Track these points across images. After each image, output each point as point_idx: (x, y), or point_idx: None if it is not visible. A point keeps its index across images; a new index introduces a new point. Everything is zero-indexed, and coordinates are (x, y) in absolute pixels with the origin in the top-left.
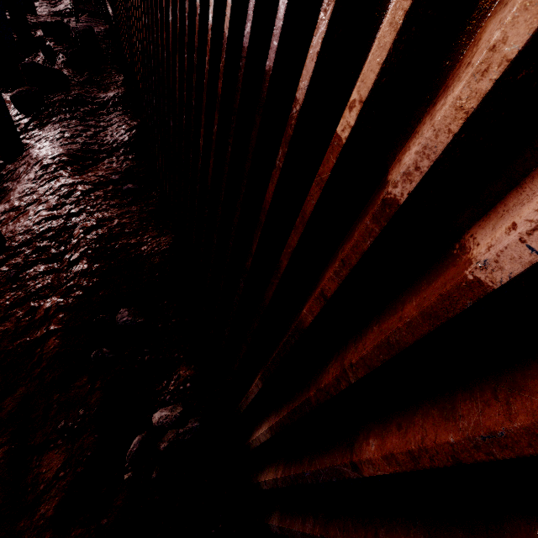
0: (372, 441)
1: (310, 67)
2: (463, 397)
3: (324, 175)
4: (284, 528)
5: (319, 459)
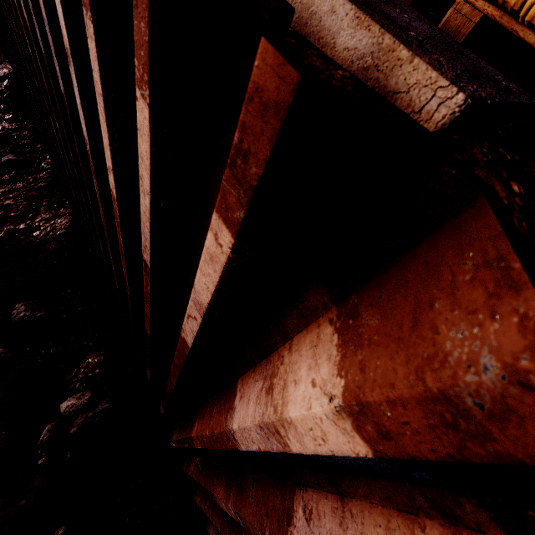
0: (196, 424)
1: (82, 114)
2: (217, 403)
3: (117, 219)
4: (187, 474)
5: (185, 430)
